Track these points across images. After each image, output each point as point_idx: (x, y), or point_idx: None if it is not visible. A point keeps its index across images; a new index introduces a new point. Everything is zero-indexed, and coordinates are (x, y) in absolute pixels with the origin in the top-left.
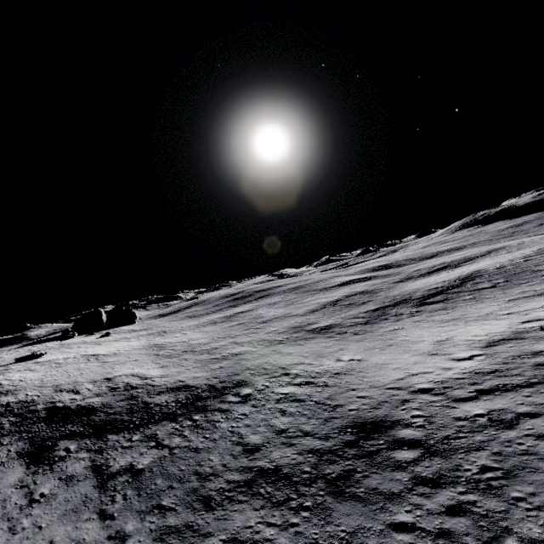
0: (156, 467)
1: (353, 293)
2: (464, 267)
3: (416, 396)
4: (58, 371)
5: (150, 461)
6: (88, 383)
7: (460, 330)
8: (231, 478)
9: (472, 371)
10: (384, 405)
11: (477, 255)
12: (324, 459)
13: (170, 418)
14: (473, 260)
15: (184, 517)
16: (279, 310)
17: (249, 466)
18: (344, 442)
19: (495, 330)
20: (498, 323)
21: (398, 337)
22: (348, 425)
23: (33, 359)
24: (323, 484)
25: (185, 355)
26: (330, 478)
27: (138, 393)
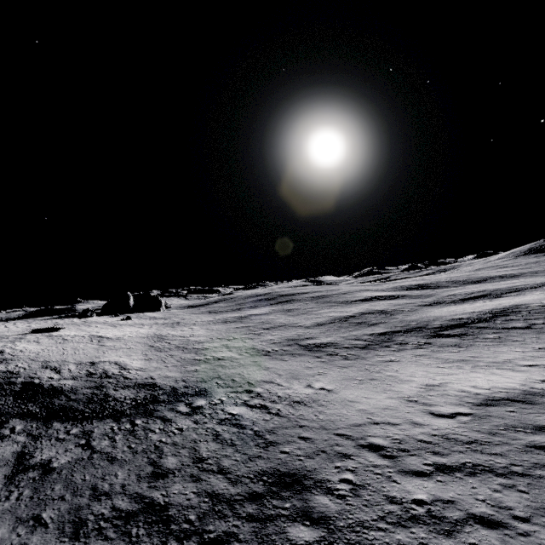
0: (67, 469)
1: (370, 311)
2: (505, 298)
3: (360, 453)
4: (57, 347)
5: (67, 462)
6: (73, 364)
7: (461, 375)
8: (118, 505)
9: (444, 435)
10: (319, 456)
11: (527, 286)
12: (216, 509)
13: (116, 417)
14: (519, 291)
15: (47, 539)
16: (289, 318)
17: (144, 494)
18: (250, 493)
19: (503, 384)
20: (512, 375)
21: (386, 371)
22: (267, 471)
23: (50, 332)
24: (195, 543)
25: (175, 351)
26: (205, 539)
27: (108, 383)
